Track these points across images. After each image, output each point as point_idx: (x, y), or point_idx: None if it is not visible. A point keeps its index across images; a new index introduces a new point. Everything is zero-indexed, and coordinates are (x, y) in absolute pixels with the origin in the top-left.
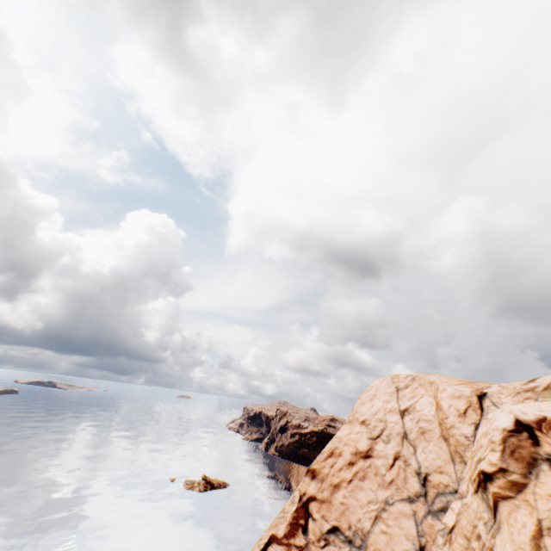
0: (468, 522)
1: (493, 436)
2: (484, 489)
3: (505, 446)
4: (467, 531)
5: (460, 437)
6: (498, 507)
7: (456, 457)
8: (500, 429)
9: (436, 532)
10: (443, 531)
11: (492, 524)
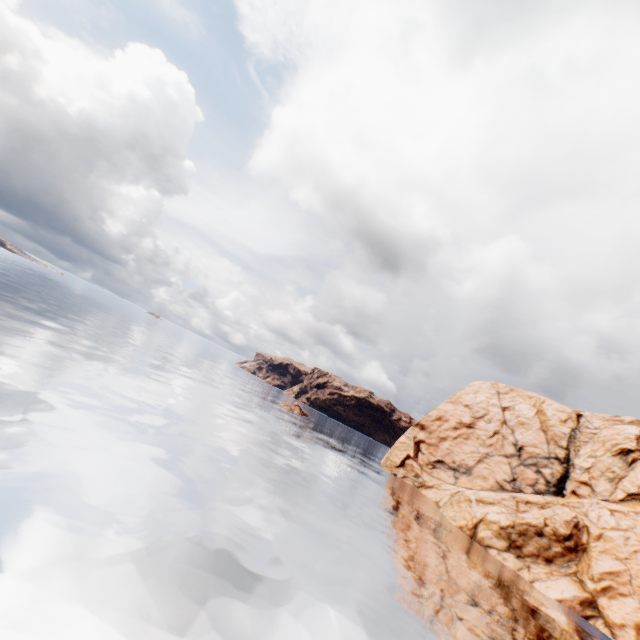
0: (603, 466)
1: (630, 436)
2: (625, 455)
3: (638, 441)
4: (602, 469)
5: (558, 432)
6: (636, 462)
7: (551, 442)
8: (633, 434)
9: (573, 468)
10: (580, 468)
11: (625, 468)
